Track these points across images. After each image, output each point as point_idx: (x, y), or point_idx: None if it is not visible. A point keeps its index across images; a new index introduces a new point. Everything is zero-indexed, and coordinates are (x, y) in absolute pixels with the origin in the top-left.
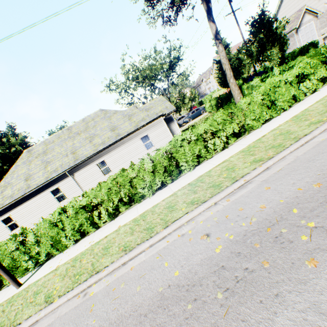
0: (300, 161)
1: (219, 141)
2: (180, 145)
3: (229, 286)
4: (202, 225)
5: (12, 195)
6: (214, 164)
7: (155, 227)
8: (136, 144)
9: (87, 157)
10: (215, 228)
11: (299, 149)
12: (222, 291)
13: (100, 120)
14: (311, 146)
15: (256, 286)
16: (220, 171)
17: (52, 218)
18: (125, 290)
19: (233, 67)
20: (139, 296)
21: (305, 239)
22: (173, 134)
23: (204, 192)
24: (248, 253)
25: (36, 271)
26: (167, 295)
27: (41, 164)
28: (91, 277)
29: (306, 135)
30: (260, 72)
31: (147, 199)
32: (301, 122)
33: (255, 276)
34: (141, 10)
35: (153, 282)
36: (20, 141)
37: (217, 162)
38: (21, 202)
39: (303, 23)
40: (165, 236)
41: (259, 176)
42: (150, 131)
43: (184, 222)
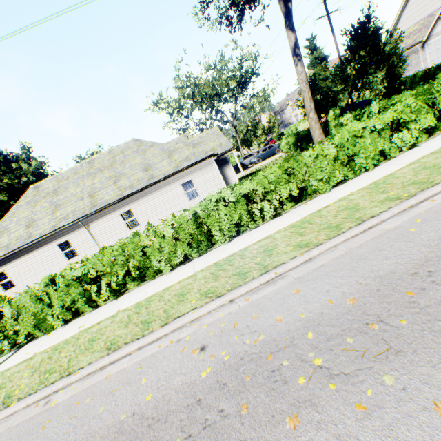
0: (350, 256)
1: (269, 206)
2: (213, 208)
3: (193, 432)
4: (204, 331)
5: (8, 245)
6: (255, 238)
7: (153, 322)
8: (175, 192)
9: (108, 203)
10: (216, 339)
11: (357, 237)
12: (183, 437)
13: (131, 154)
14: (373, 235)
15: (220, 440)
16: (256, 252)
17: (37, 290)
18: (88, 407)
19: (323, 92)
20: (99, 420)
21: (301, 383)
22: (227, 182)
23: (226, 281)
24: (233, 387)
25: (12, 355)
26: (126, 427)
27: (48, 207)
28: (61, 379)
29: (373, 216)
30: (364, 102)
31: (163, 276)
32: (377, 194)
33: (226, 425)
34: (193, 6)
35: (120, 404)
36: (34, 169)
37: (259, 237)
38: (19, 254)
39: (434, 34)
40: (160, 337)
41: (296, 269)
42: (195, 175)
43: (188, 321)
